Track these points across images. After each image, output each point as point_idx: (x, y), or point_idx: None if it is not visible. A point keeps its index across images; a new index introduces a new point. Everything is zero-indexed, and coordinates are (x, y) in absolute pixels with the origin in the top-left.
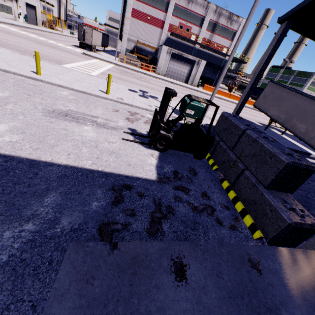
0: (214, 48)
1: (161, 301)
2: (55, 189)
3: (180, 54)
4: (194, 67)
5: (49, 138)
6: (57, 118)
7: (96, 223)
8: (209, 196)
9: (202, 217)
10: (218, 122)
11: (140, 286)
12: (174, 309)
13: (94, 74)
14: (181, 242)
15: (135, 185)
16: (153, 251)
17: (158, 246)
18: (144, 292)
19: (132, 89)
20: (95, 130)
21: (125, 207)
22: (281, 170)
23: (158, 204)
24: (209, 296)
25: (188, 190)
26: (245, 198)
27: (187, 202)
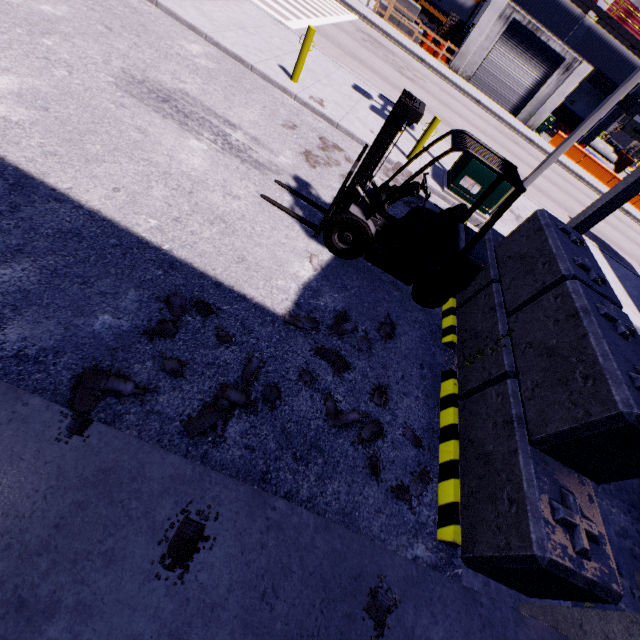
0: (635, 35)
1: (96, 592)
2: (37, 256)
3: (533, 29)
4: (554, 75)
5: (96, 139)
6: (140, 101)
7: (81, 361)
8: (391, 399)
9: (338, 439)
10: (515, 232)
11: (74, 539)
12: (114, 624)
13: (295, 24)
14: (233, 482)
15: (225, 311)
16: (156, 475)
17: (174, 468)
18: (74, 555)
19: (362, 88)
20: (211, 155)
21: (169, 352)
22: (593, 423)
23: (252, 371)
24: (211, 633)
25: (346, 366)
26: (475, 438)
27: (327, 392)
